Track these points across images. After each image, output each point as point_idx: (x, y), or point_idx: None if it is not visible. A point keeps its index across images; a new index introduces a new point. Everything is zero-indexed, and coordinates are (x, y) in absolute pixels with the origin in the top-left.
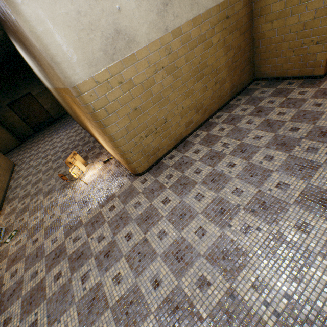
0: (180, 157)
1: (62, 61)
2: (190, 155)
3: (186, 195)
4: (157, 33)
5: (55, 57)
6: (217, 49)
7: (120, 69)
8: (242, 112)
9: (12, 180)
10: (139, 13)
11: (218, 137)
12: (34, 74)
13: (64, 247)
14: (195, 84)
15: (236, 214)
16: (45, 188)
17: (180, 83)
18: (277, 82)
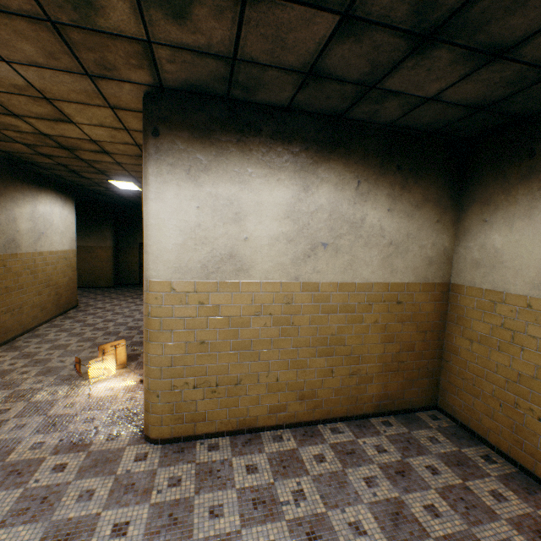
0: (224, 457)
1: (151, 253)
2: (238, 465)
3: None
4: (281, 276)
5: (149, 247)
6: (369, 331)
7: (212, 289)
8: (374, 451)
9: (49, 323)
10: (269, 250)
11: (303, 468)
12: None
13: None
14: (314, 357)
15: None
16: (54, 361)
17: (289, 343)
18: (468, 438)
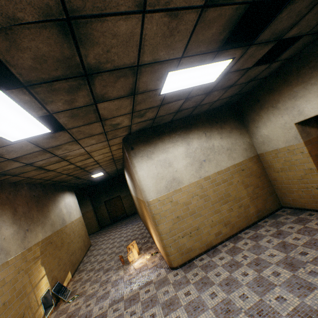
0: (208, 260)
1: (146, 190)
2: (215, 260)
3: (203, 292)
4: (194, 179)
5: (144, 188)
6: (237, 186)
7: (172, 194)
8: (265, 232)
9: (86, 256)
10: (186, 171)
11: (241, 249)
12: (127, 185)
13: (106, 314)
14: (221, 206)
15: (237, 315)
16: (106, 266)
17: (209, 204)
18: (300, 211)
